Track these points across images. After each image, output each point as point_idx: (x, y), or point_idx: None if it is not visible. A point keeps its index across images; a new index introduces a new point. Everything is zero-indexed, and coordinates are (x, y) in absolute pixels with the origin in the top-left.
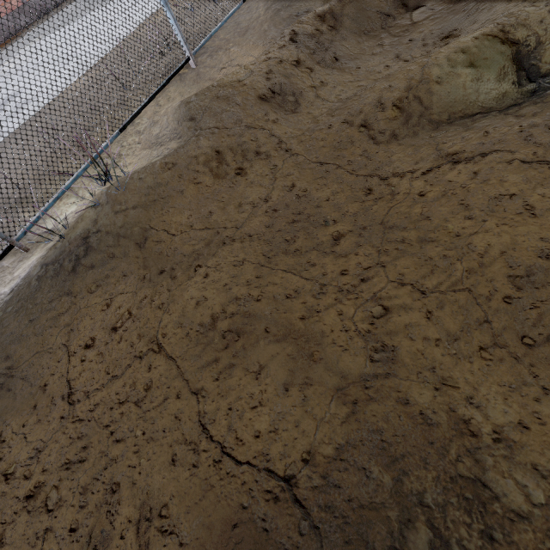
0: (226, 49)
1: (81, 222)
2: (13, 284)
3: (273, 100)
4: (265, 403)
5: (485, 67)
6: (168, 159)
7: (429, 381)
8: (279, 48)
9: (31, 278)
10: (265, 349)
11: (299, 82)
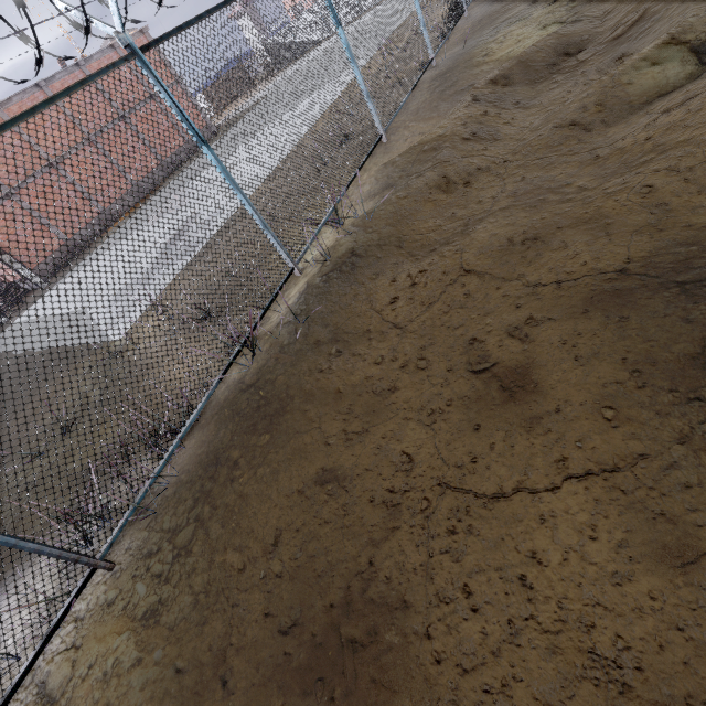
0: (405, 126)
1: (341, 246)
2: (296, 298)
3: (476, 137)
4: (580, 252)
5: (666, 62)
6: (402, 191)
7: (701, 212)
8: (465, 107)
9: (316, 285)
10: (564, 233)
11: (493, 123)
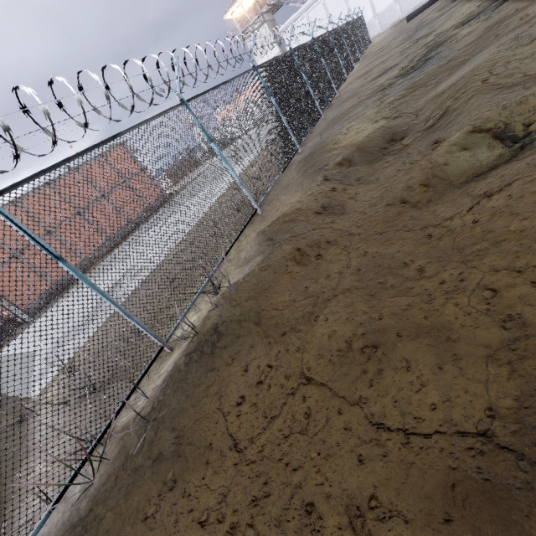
0: (277, 199)
1: (208, 320)
2: (162, 378)
3: (326, 211)
4: (426, 383)
5: (475, 147)
6: (263, 263)
7: None
8: (318, 185)
9: (179, 367)
10: (404, 347)
11: (340, 198)
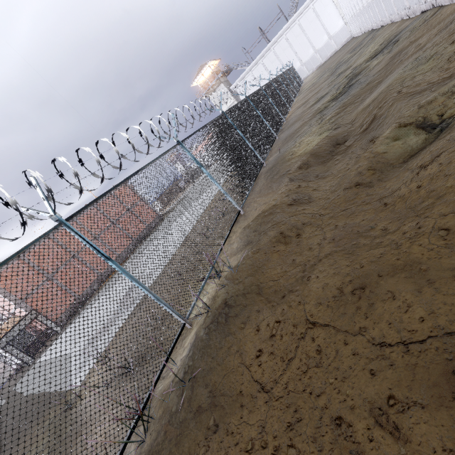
0: (254, 201)
1: (218, 297)
2: (188, 349)
3: (296, 202)
4: (411, 304)
5: (404, 137)
6: (254, 248)
7: None
8: (285, 185)
9: (200, 337)
10: (386, 283)
11: (305, 191)
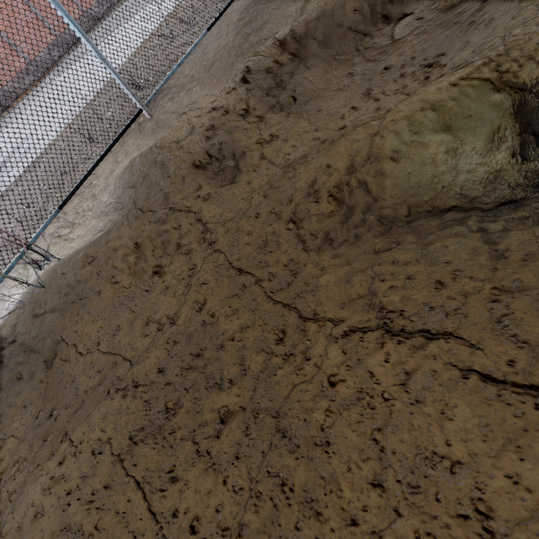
0: (188, 88)
1: (4, 325)
2: None
3: (210, 167)
4: None
5: (467, 130)
6: (90, 250)
7: None
8: (228, 93)
9: None
10: None
11: (243, 139)
